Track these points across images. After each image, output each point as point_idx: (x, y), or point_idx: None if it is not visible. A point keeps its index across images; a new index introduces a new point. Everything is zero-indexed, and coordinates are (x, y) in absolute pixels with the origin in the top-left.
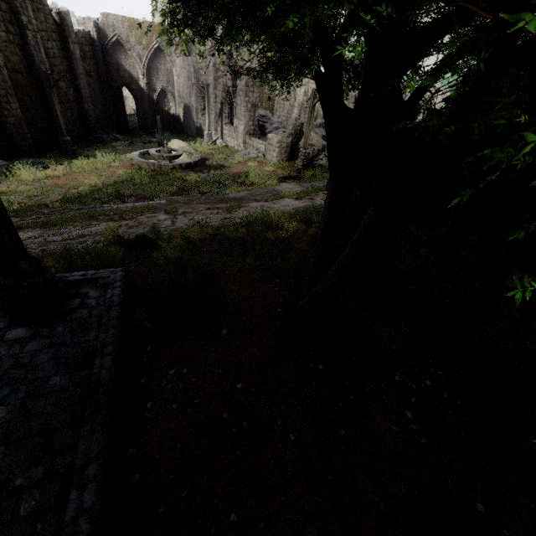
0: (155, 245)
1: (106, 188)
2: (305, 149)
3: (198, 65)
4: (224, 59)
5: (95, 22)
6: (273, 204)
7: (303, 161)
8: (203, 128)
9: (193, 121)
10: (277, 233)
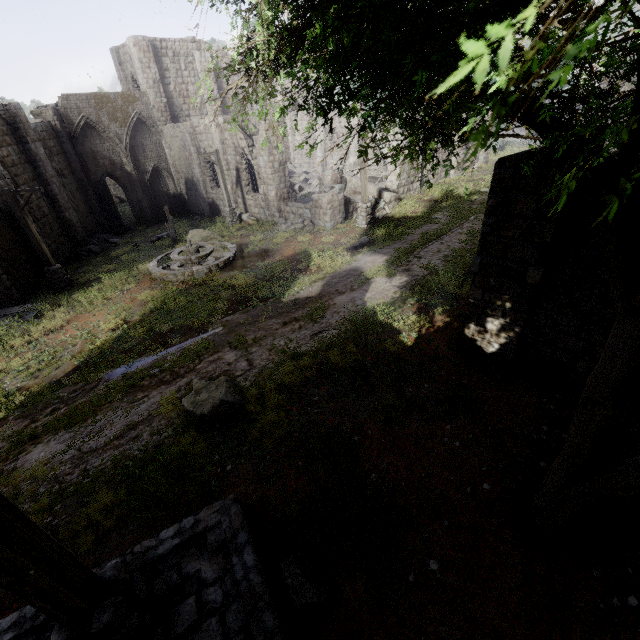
0: (244, 413)
1: (133, 327)
2: (365, 203)
3: (195, 130)
4: (229, 116)
5: (54, 108)
6: (366, 293)
7: (366, 218)
8: (217, 203)
9: (203, 197)
10: (399, 339)
